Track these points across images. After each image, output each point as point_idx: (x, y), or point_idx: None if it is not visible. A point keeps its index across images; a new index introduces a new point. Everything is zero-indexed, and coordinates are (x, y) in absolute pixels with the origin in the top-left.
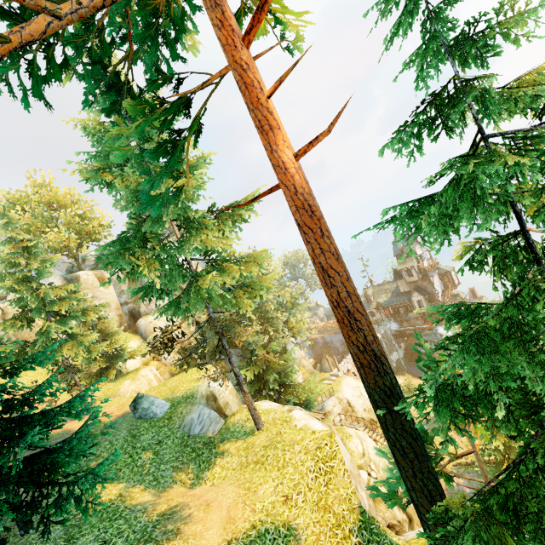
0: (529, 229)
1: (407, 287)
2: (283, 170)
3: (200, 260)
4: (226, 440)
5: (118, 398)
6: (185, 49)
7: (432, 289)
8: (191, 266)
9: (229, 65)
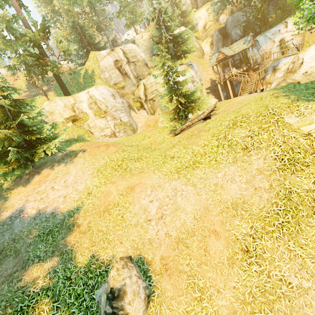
0: None
1: None
2: None
3: None
4: None
5: None
6: None
7: None
8: None
9: None
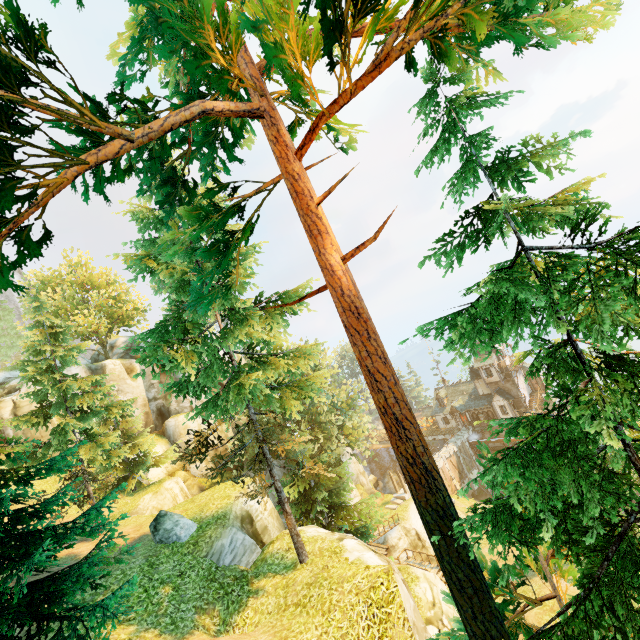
0: (575, 339)
1: (487, 389)
2: (331, 273)
3: (244, 353)
4: (262, 575)
5: (136, 517)
6: (241, 147)
7: (517, 392)
8: (233, 360)
9: (282, 174)
